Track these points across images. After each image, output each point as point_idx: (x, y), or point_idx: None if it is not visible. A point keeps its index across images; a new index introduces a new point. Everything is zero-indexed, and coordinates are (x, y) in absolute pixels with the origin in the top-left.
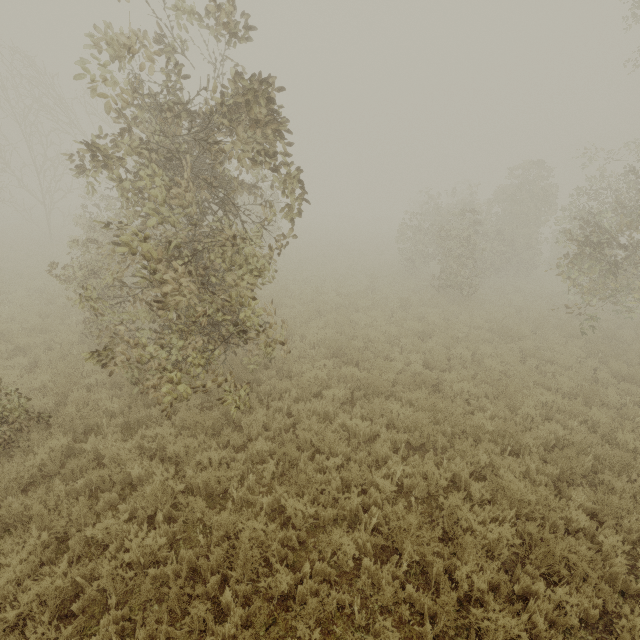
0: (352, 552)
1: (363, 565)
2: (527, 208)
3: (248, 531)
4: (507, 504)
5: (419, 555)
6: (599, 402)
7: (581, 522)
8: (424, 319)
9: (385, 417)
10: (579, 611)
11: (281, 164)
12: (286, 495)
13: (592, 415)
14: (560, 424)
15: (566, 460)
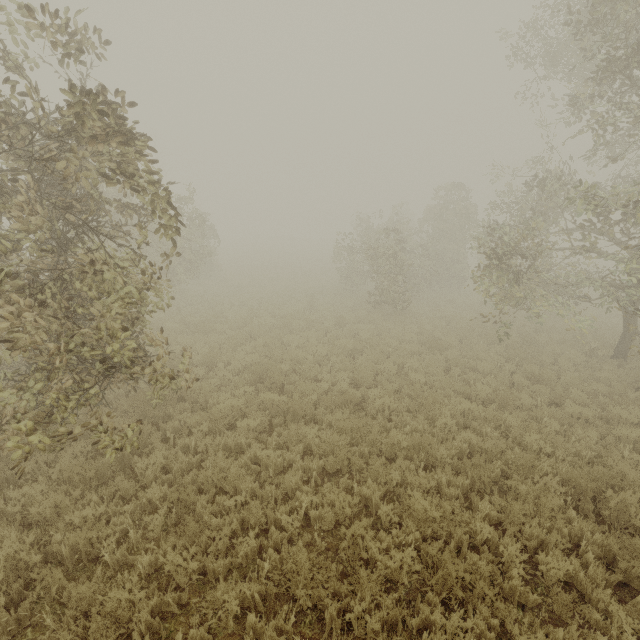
0: (235, 610)
1: (248, 623)
2: (452, 225)
3: (108, 604)
4: (415, 525)
5: (315, 599)
6: (512, 405)
7: (485, 534)
8: (357, 336)
9: (302, 443)
10: (476, 637)
11: (150, 184)
12: (171, 550)
13: (505, 419)
14: (477, 431)
15: (476, 469)
